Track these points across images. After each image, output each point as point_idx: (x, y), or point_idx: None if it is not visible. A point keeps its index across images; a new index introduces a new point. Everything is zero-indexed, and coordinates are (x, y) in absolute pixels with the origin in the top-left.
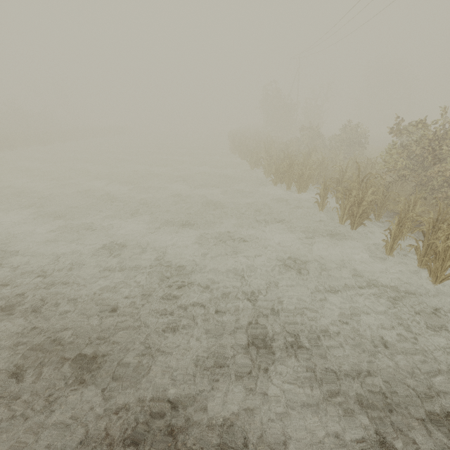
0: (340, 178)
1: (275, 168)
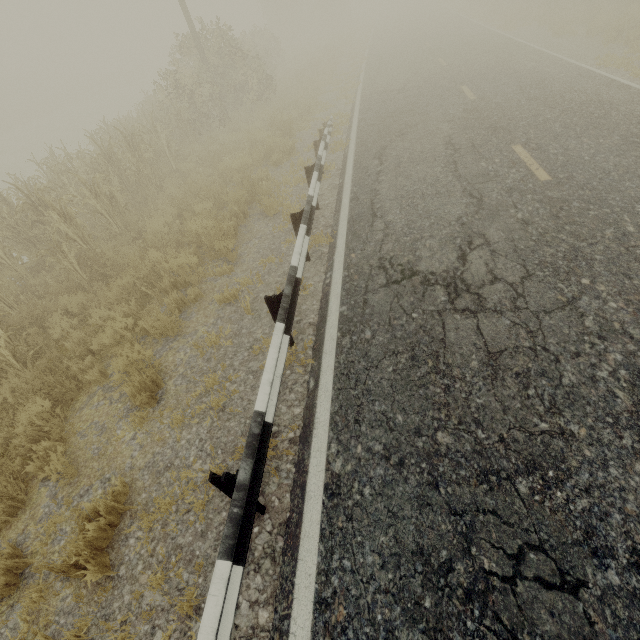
0: None
1: None
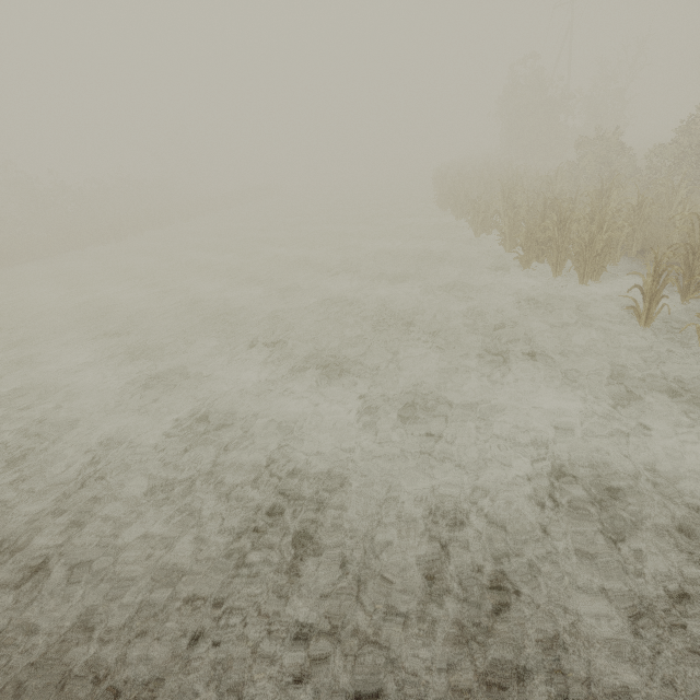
0: (693, 244)
1: (527, 232)
